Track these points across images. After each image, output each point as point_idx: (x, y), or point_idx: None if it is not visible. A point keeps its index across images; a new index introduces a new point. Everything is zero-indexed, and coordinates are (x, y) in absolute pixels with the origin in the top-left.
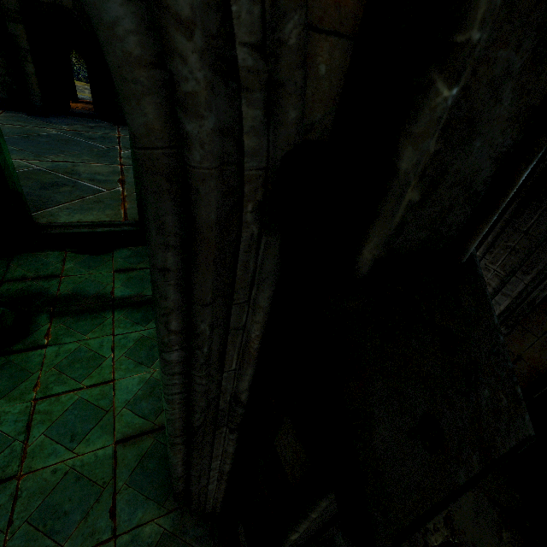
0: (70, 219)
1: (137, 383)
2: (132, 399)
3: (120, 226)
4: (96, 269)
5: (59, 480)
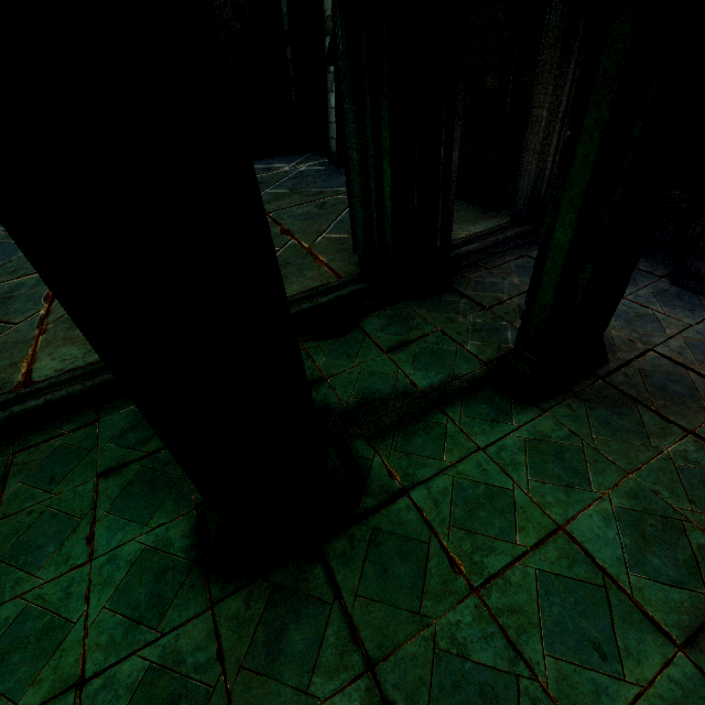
0: None
1: (602, 523)
2: (626, 555)
3: (342, 287)
4: (359, 356)
5: None
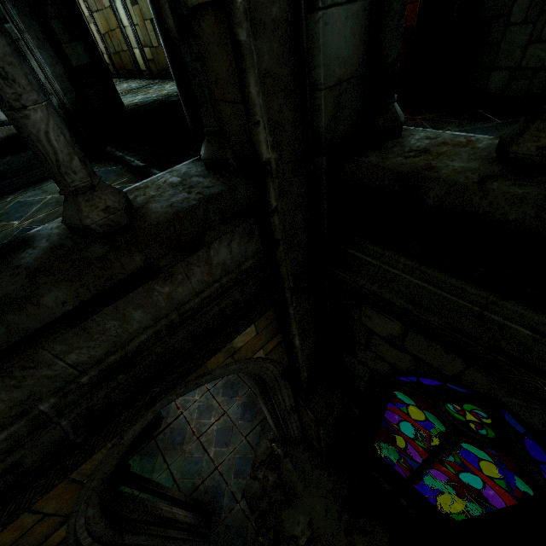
0: None
1: None
2: None
3: None
4: None
5: None
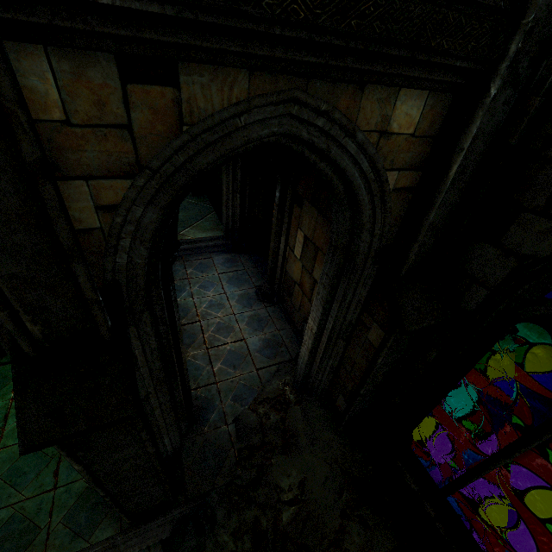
0: None
1: None
2: None
3: None
4: None
5: None
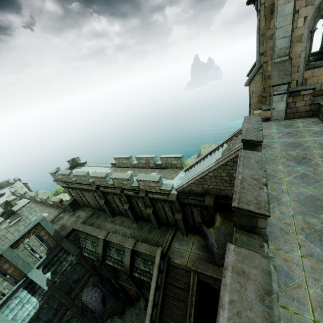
0: None
1: None
2: None
3: None
4: None
5: None
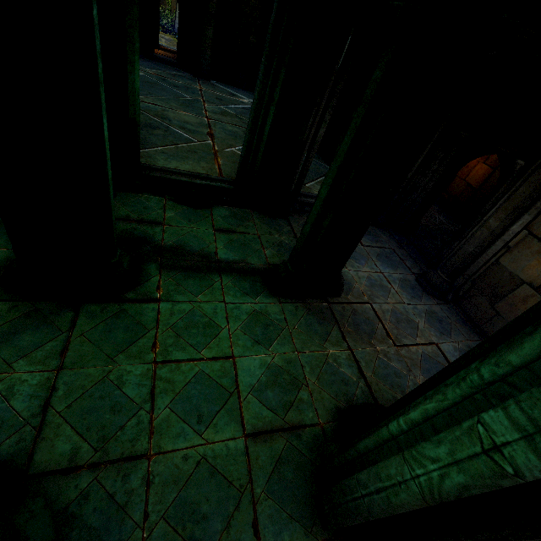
0: (168, 164)
1: (258, 365)
2: (257, 385)
3: (217, 181)
4: (196, 224)
5: (192, 471)
